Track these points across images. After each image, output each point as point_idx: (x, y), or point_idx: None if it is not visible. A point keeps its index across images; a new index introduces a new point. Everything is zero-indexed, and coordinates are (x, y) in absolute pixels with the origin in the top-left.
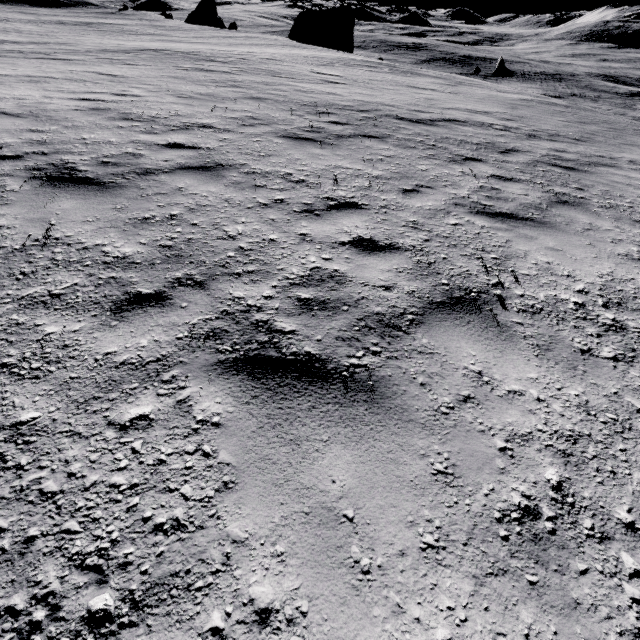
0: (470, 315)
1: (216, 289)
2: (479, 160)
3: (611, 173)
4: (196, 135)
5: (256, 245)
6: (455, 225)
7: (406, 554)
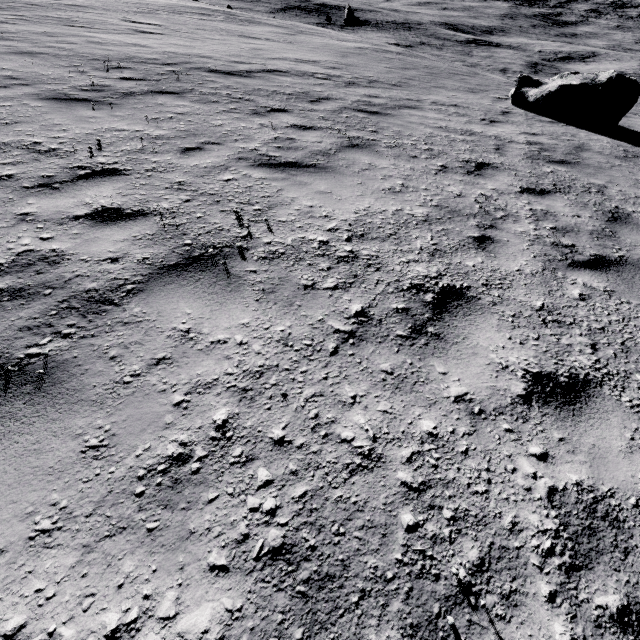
0: (202, 272)
1: None
2: (285, 111)
3: (411, 114)
4: None
5: None
6: (228, 181)
7: (7, 551)
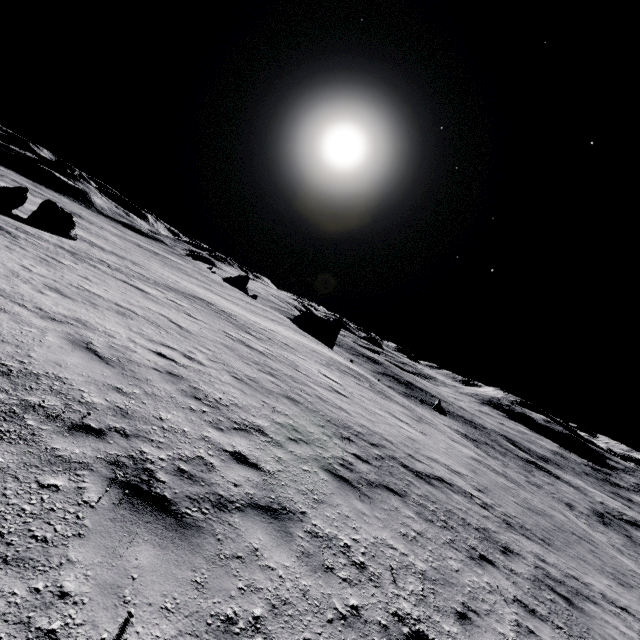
0: None
1: None
2: (492, 562)
3: (603, 619)
4: (255, 444)
5: None
6: None
7: None
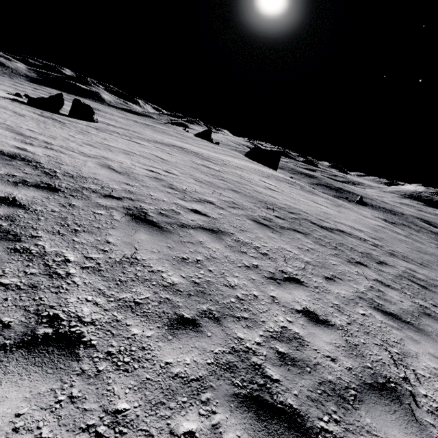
0: (394, 404)
1: (227, 326)
2: (365, 265)
3: None
4: (206, 207)
5: (246, 297)
6: (363, 315)
7: None
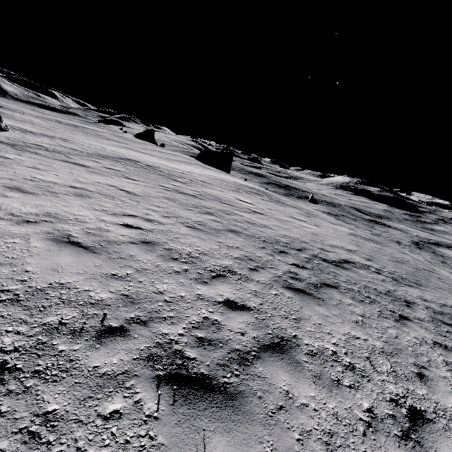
0: None
1: None
2: (407, 318)
3: None
4: (234, 285)
5: None
6: None
7: None
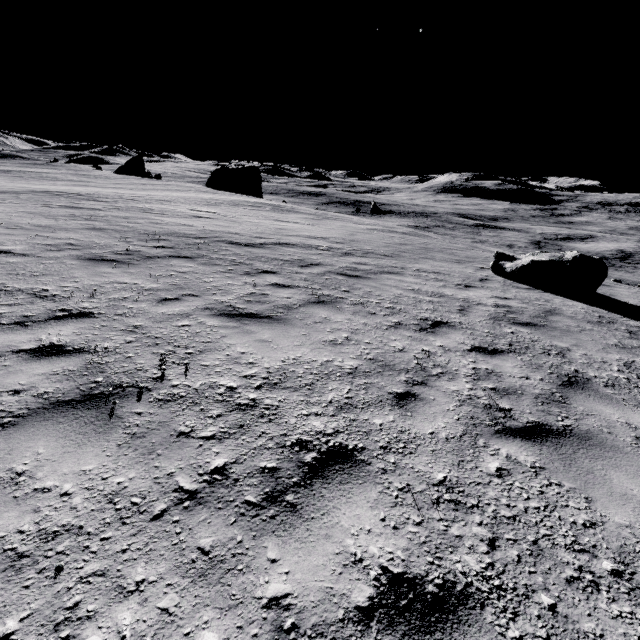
0: (88, 410)
1: None
2: (274, 272)
3: (389, 278)
4: None
5: None
6: (181, 326)
7: None
